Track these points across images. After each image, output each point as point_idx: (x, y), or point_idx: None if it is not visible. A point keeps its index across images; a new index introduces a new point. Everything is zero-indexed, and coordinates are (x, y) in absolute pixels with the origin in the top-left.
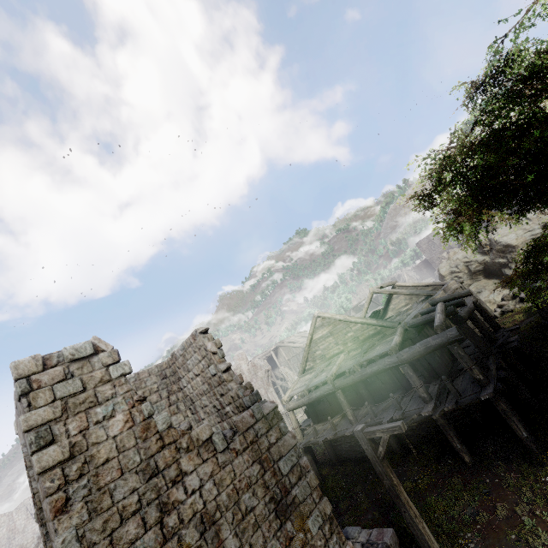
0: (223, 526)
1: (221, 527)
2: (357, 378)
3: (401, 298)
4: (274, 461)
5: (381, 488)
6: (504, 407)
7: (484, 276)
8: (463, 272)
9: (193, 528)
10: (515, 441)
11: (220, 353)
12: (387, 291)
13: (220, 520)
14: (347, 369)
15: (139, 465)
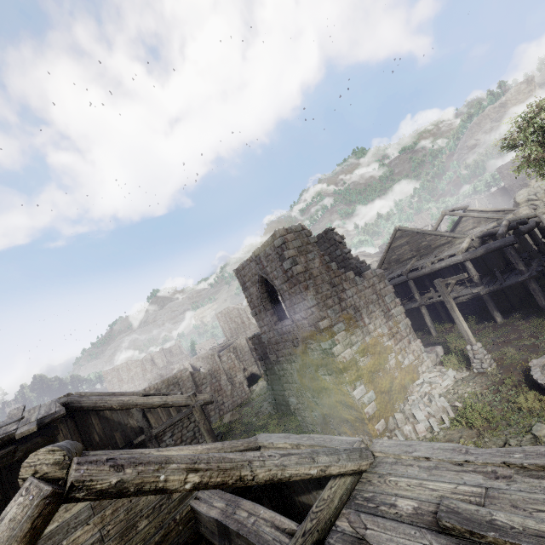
0: (362, 313)
1: (362, 313)
2: (427, 272)
3: (469, 222)
4: (383, 296)
5: (432, 339)
6: (534, 287)
7: None
8: (541, 200)
9: (351, 310)
10: (536, 311)
11: (344, 243)
12: (458, 214)
13: (361, 311)
14: (419, 266)
15: (328, 281)
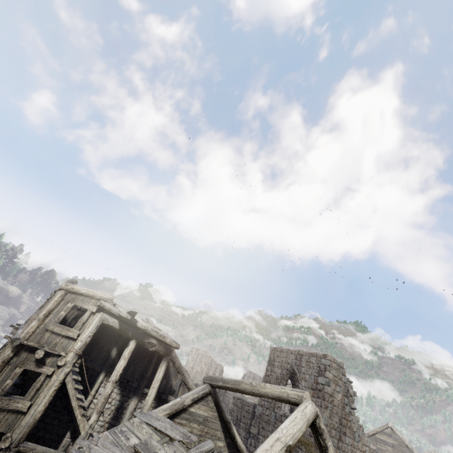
0: None
1: None
2: None
3: None
4: None
5: None
6: None
7: None
8: None
9: None
10: None
11: (353, 398)
12: None
13: None
14: None
15: (339, 416)
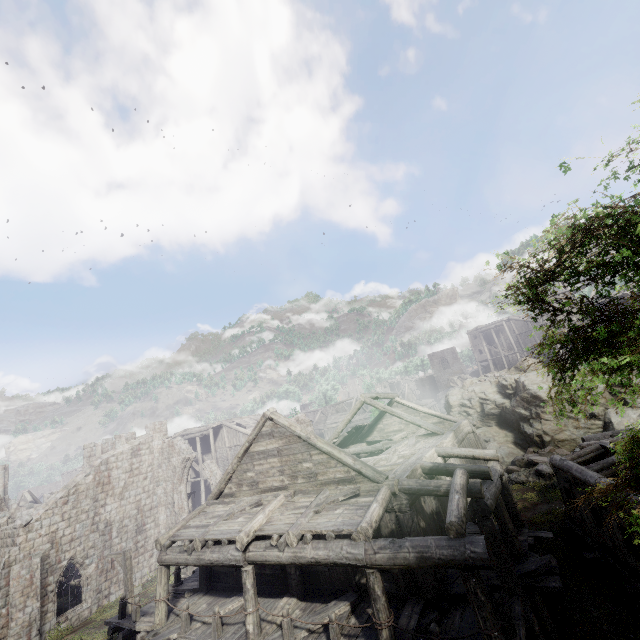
0: None
1: None
2: (286, 559)
3: (396, 419)
4: None
5: None
6: None
7: (496, 423)
8: (475, 410)
9: None
10: None
11: None
12: (383, 407)
13: None
14: (276, 532)
15: None
